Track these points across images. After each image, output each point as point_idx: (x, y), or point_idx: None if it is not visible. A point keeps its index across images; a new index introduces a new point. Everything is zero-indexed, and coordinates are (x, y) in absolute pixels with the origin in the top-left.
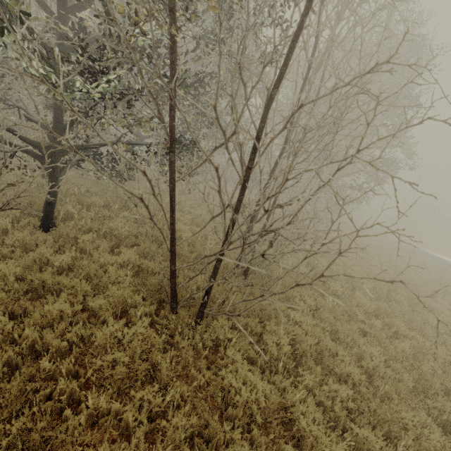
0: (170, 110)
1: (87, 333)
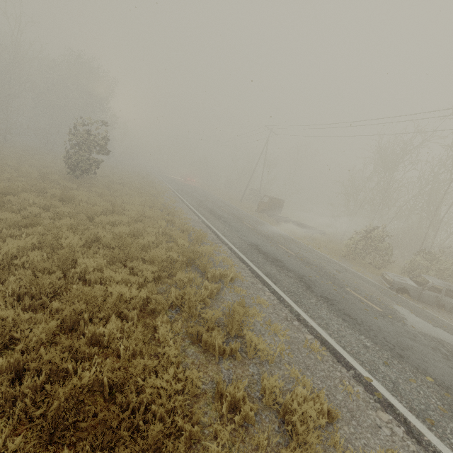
0: None
1: None
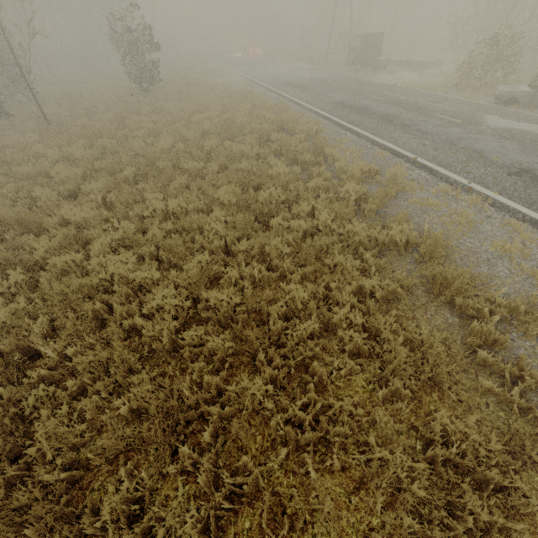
0: None
1: None
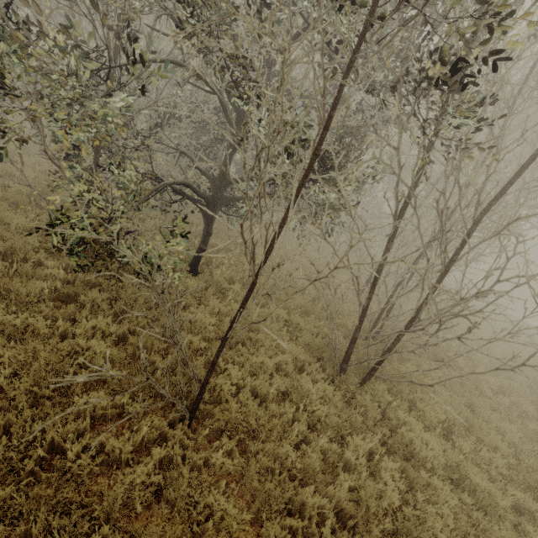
0: (403, 209)
1: (284, 384)
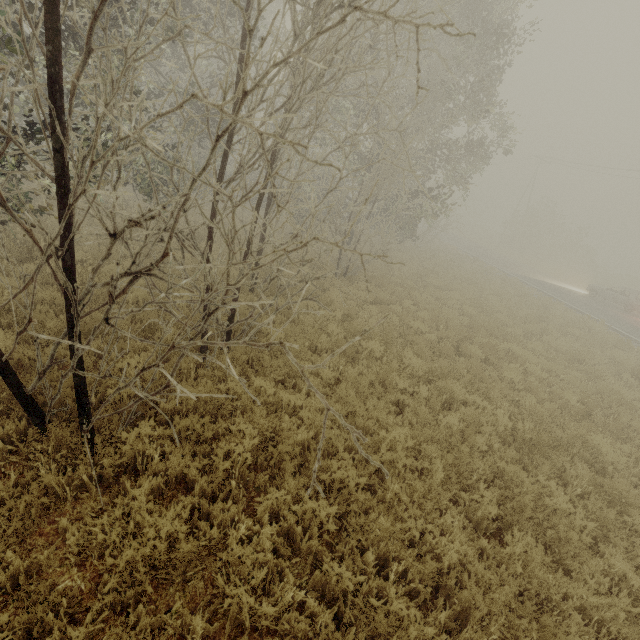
0: None
1: None
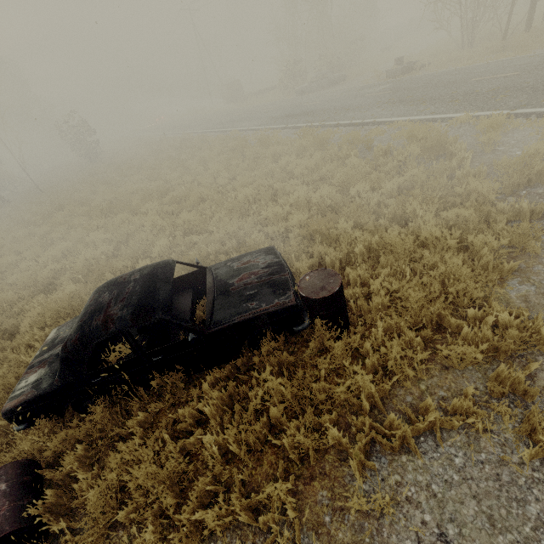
0: None
1: None
